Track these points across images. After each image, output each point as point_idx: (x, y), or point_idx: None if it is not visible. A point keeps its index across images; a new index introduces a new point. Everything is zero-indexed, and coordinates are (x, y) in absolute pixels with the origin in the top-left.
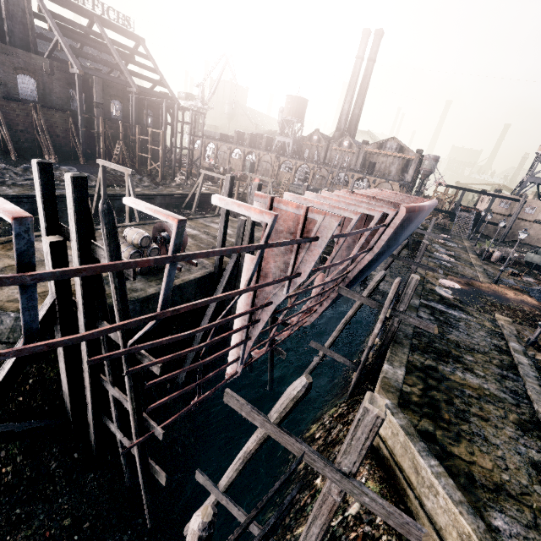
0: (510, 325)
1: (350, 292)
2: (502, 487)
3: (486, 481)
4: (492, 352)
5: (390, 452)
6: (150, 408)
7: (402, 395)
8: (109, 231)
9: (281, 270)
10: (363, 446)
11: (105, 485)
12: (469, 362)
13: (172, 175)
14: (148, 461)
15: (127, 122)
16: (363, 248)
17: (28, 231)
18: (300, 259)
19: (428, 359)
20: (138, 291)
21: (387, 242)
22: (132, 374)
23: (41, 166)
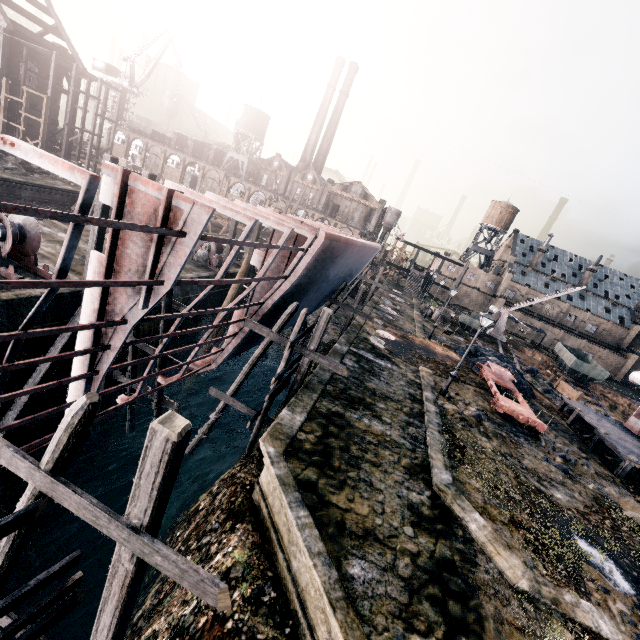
0: (431, 376)
1: (258, 325)
2: (372, 532)
3: (357, 528)
4: (406, 400)
5: (269, 511)
6: None
7: (294, 443)
8: None
9: (140, 276)
10: (154, 485)
11: None
12: (380, 409)
13: None
14: None
15: None
16: None
17: None
18: (163, 261)
19: (338, 406)
20: None
21: (307, 271)
22: None
23: None
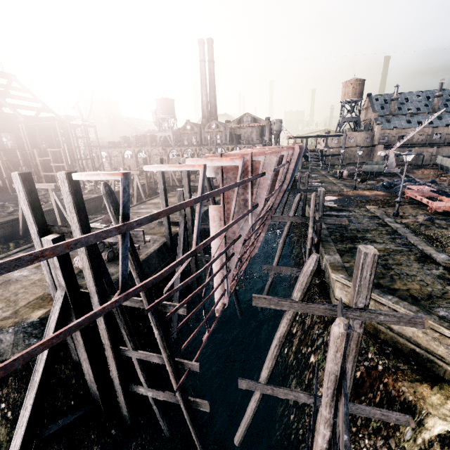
0: (378, 209)
1: (280, 217)
2: (431, 295)
3: (422, 295)
4: (378, 227)
5: None
6: (183, 348)
7: (347, 269)
8: (115, 208)
9: (242, 208)
10: (370, 281)
11: (148, 447)
12: (370, 237)
13: (81, 184)
14: (188, 398)
15: (22, 149)
16: (272, 186)
17: (128, 185)
18: (255, 193)
19: (347, 244)
20: (114, 274)
21: (292, 174)
22: (160, 325)
23: (23, 176)
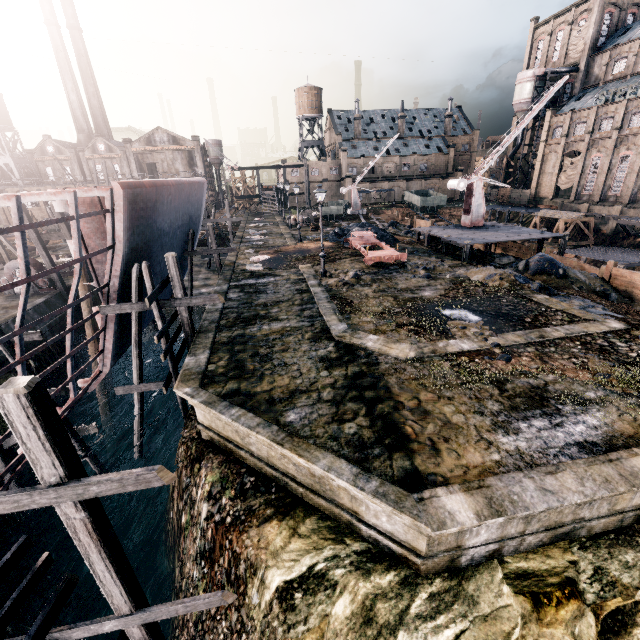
0: (310, 268)
1: (116, 306)
2: (296, 390)
3: (284, 395)
4: (295, 296)
5: (218, 434)
6: None
7: (207, 375)
8: None
9: None
10: (42, 440)
11: None
12: (275, 313)
13: None
14: None
15: None
16: None
17: None
18: None
19: (236, 330)
20: None
21: (131, 231)
22: None
23: None
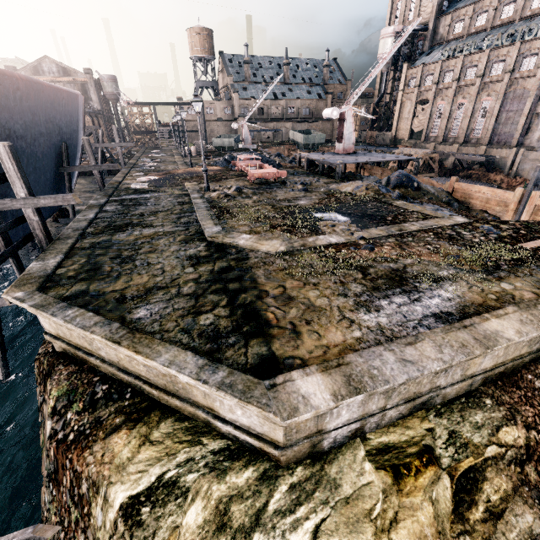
0: (196, 185)
1: None
2: (154, 287)
3: (138, 292)
4: (175, 207)
5: (67, 343)
6: None
7: (53, 279)
8: None
9: None
10: None
11: None
12: (150, 221)
13: None
14: None
15: None
16: None
17: None
18: None
19: (103, 237)
20: None
21: None
22: None
23: None
